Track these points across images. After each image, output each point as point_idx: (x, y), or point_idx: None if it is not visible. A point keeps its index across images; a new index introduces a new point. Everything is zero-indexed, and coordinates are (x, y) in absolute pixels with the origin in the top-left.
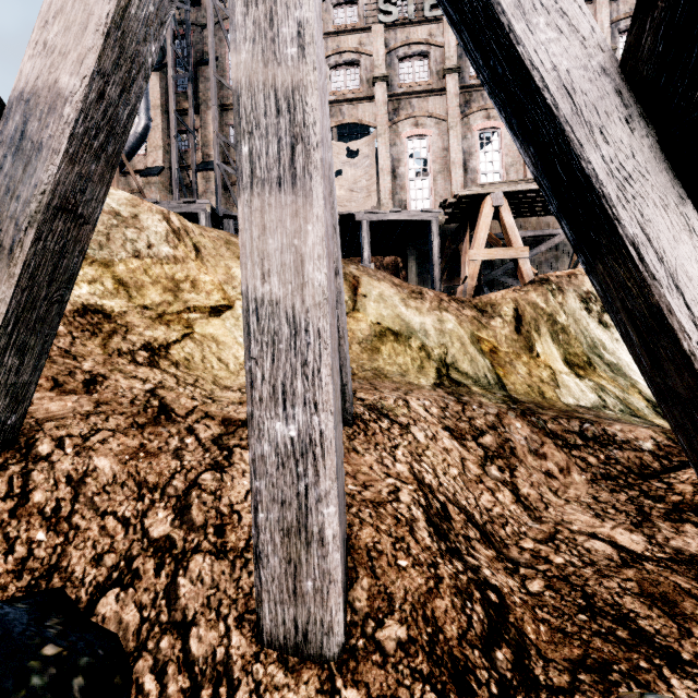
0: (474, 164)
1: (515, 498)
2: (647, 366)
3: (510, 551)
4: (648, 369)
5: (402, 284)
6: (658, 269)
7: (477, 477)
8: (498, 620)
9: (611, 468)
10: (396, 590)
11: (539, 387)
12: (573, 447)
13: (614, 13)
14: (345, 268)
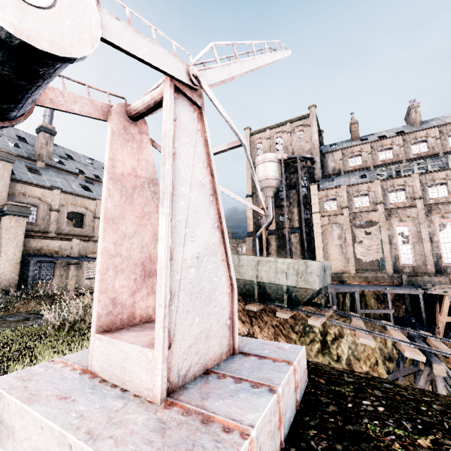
0: (436, 239)
1: None
2: None
3: None
4: None
5: None
6: None
7: None
8: None
9: None
10: None
11: None
12: None
13: None
14: None
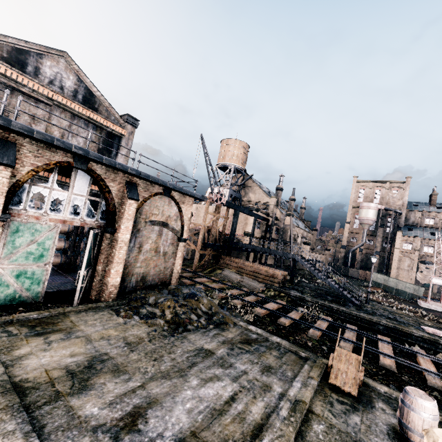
0: None
1: None
2: None
3: None
4: None
5: None
6: None
7: None
8: None
9: None
10: None
11: None
12: None
13: None
14: None
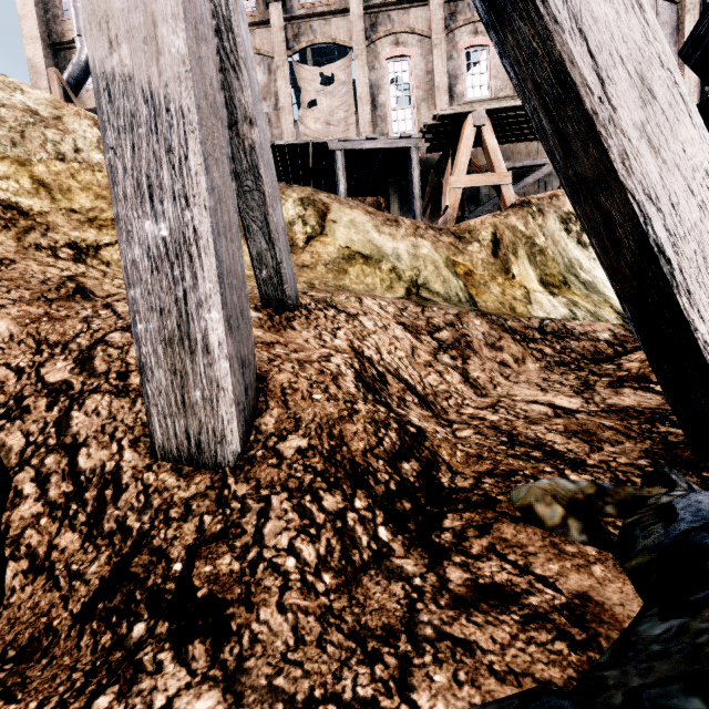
0: (461, 89)
1: (463, 379)
2: (560, 160)
3: (449, 415)
4: (561, 163)
5: (377, 212)
6: (560, 10)
7: (426, 362)
8: (413, 444)
9: (565, 356)
10: (305, 417)
11: (511, 304)
12: (530, 341)
13: None
14: (314, 196)
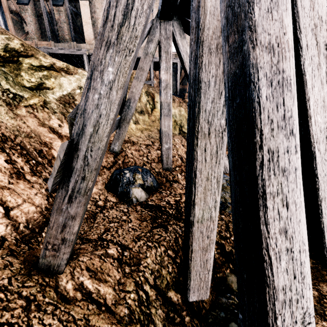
0: None
1: None
2: None
3: None
4: None
5: None
6: None
7: None
8: None
9: None
10: (177, 165)
11: None
12: None
13: None
14: (148, 89)
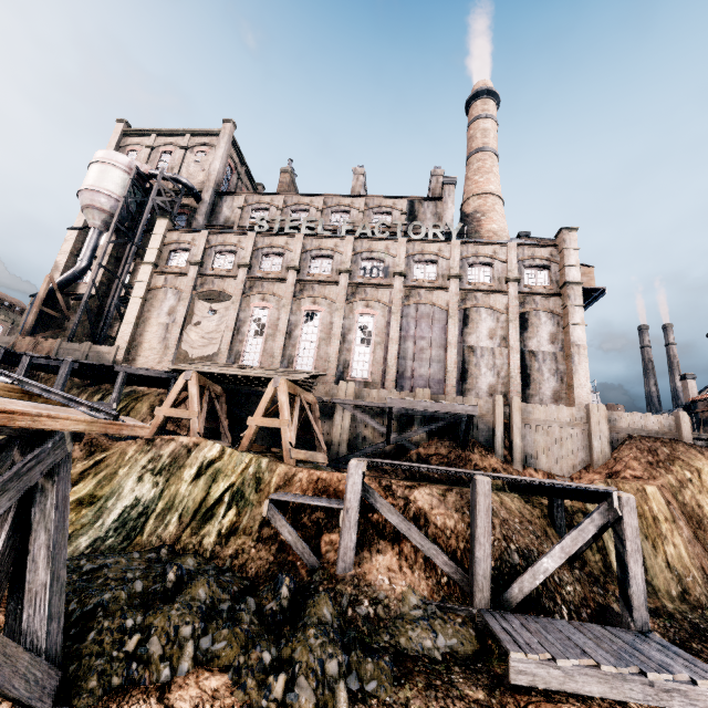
0: (298, 333)
1: None
2: None
3: None
4: None
5: None
6: None
7: None
8: None
9: None
10: None
11: None
12: None
13: (411, 250)
14: None
